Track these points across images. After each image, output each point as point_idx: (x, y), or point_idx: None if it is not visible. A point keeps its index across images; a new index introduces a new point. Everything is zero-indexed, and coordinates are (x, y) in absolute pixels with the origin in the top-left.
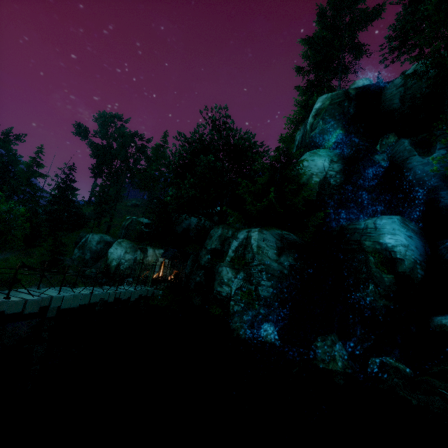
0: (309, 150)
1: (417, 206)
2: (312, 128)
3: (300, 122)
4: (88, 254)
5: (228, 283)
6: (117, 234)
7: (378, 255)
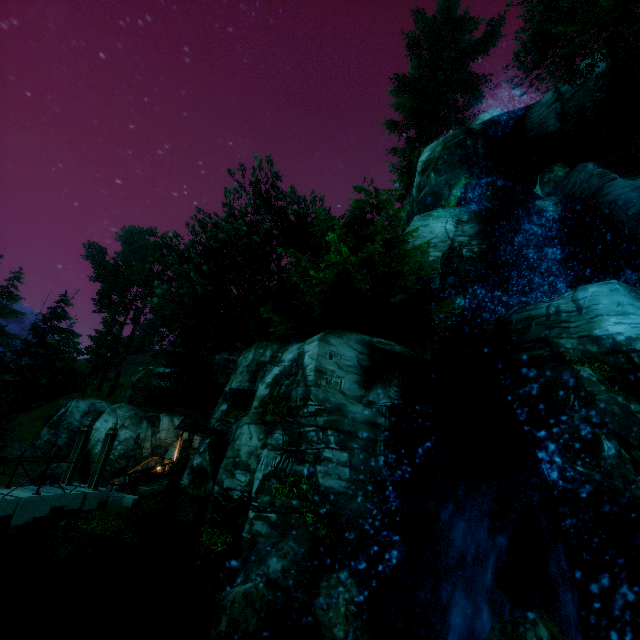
0: None
1: None
2: (420, 188)
3: (403, 195)
4: (64, 436)
5: (247, 461)
6: (122, 398)
7: (599, 366)
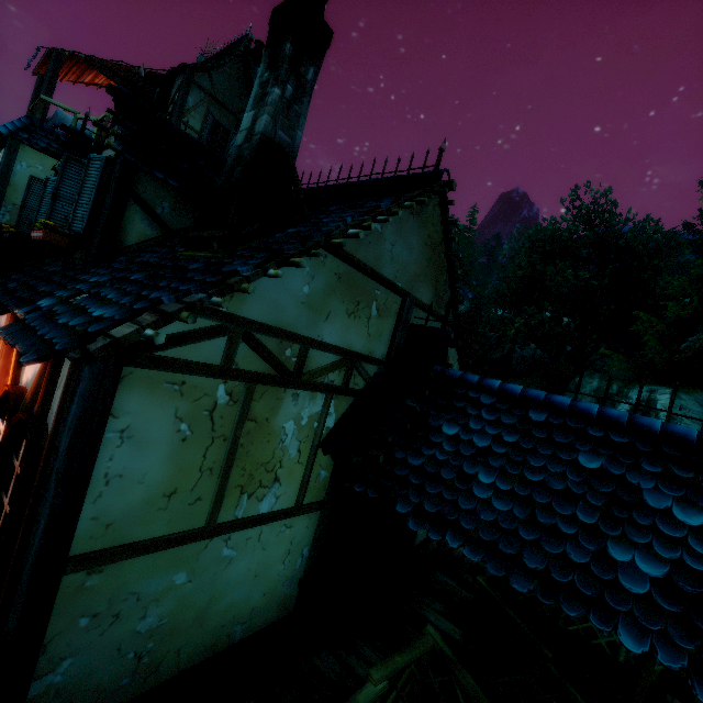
0: None
1: None
2: None
3: None
4: None
5: None
6: None
7: None
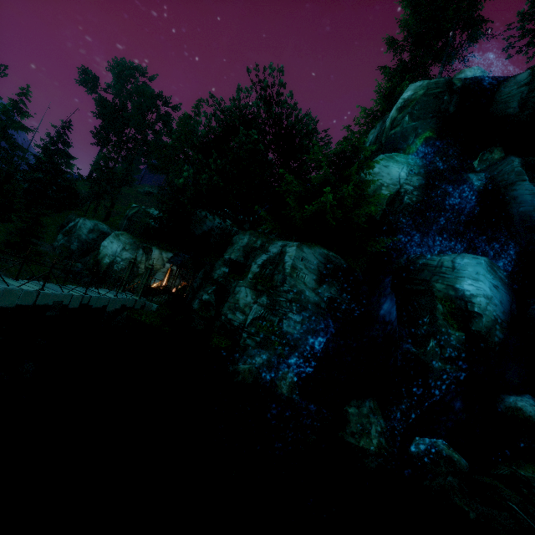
0: (384, 153)
1: (512, 248)
2: (393, 124)
3: (378, 116)
4: (75, 243)
5: (244, 308)
6: (118, 225)
7: (449, 304)
